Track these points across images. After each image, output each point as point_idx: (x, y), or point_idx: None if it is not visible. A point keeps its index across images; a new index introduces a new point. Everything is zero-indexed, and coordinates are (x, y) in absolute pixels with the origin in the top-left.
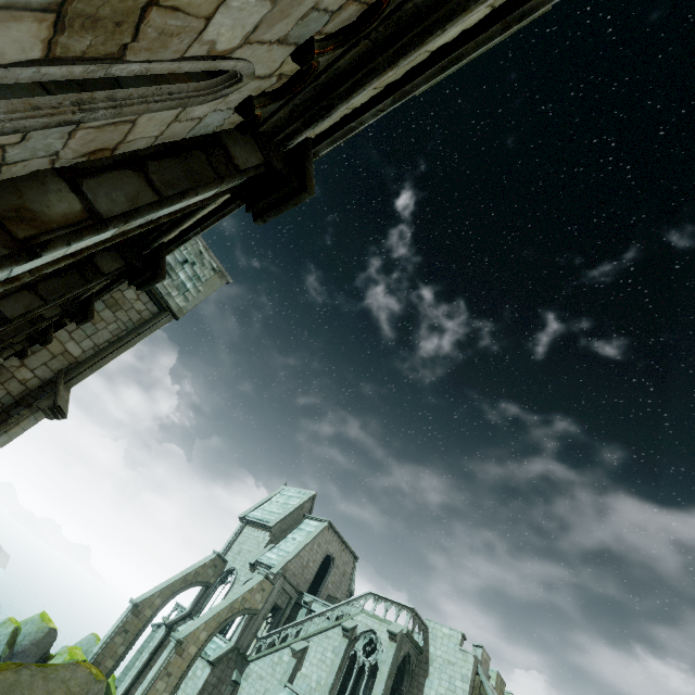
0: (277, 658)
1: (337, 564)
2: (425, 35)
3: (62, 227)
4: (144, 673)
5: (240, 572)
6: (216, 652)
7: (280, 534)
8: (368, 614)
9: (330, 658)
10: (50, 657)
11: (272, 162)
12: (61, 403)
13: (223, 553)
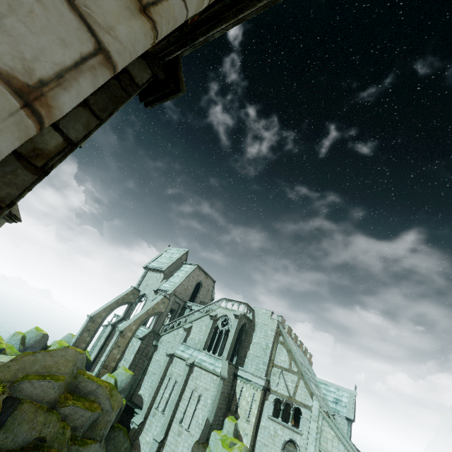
0: (176, 333)
1: (204, 286)
2: (256, 1)
3: (56, 154)
4: (104, 347)
5: (149, 295)
6: (142, 334)
7: (170, 274)
8: (223, 308)
9: (204, 329)
10: (48, 347)
11: (157, 74)
12: (14, 212)
13: (137, 287)
